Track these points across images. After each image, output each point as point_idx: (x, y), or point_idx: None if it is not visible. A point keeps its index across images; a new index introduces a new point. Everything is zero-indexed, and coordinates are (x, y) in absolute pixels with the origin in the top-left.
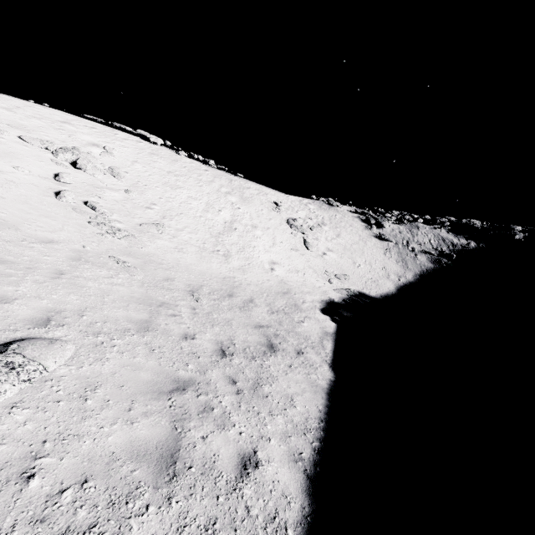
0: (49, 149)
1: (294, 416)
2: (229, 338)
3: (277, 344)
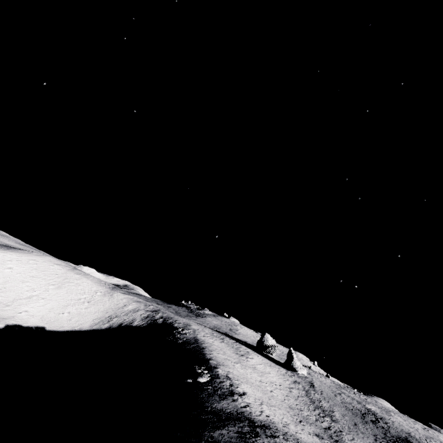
0: None
1: None
2: None
3: None
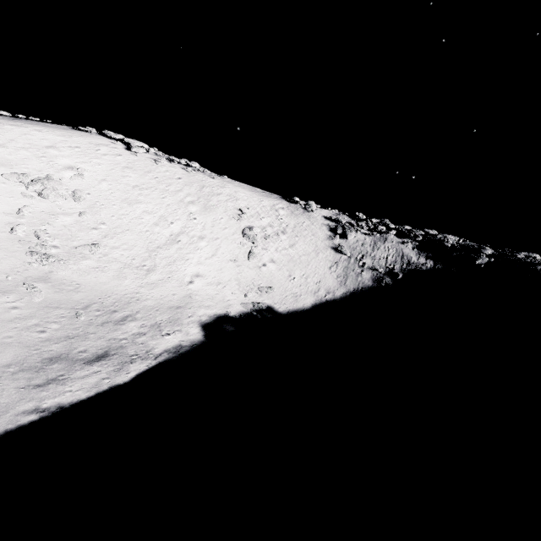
0: (23, 182)
1: (45, 404)
2: (70, 349)
3: (110, 355)
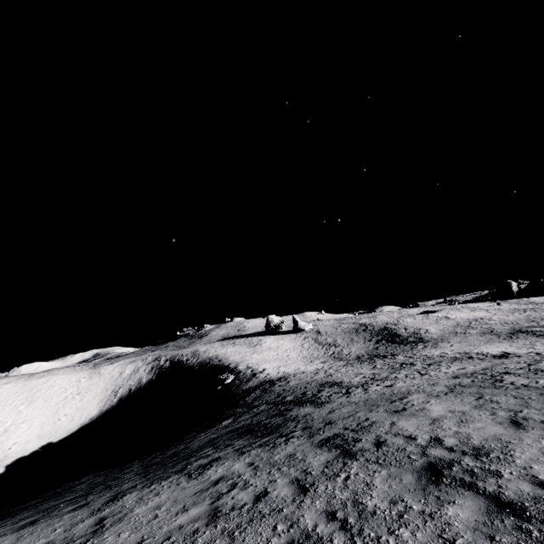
0: None
1: None
2: None
3: None
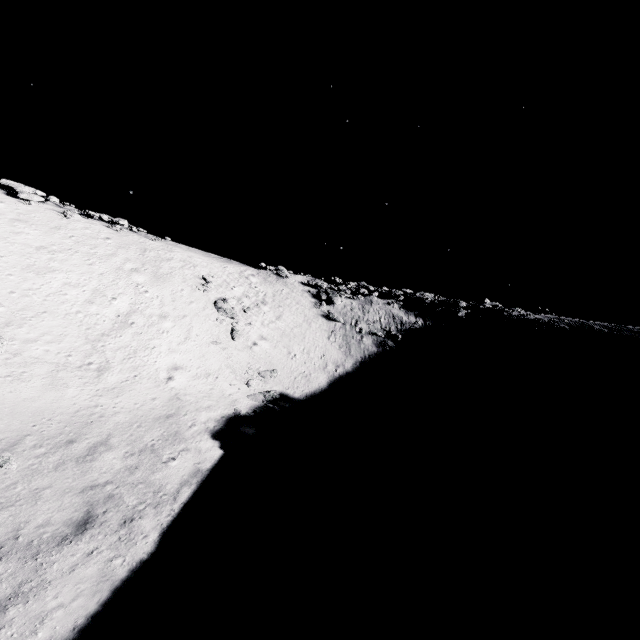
0: None
1: None
2: (16, 527)
3: (98, 516)
